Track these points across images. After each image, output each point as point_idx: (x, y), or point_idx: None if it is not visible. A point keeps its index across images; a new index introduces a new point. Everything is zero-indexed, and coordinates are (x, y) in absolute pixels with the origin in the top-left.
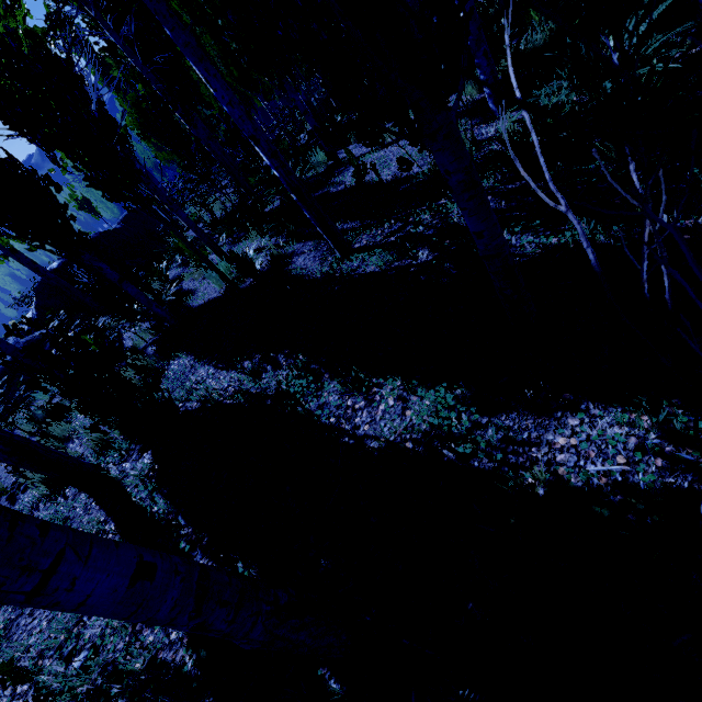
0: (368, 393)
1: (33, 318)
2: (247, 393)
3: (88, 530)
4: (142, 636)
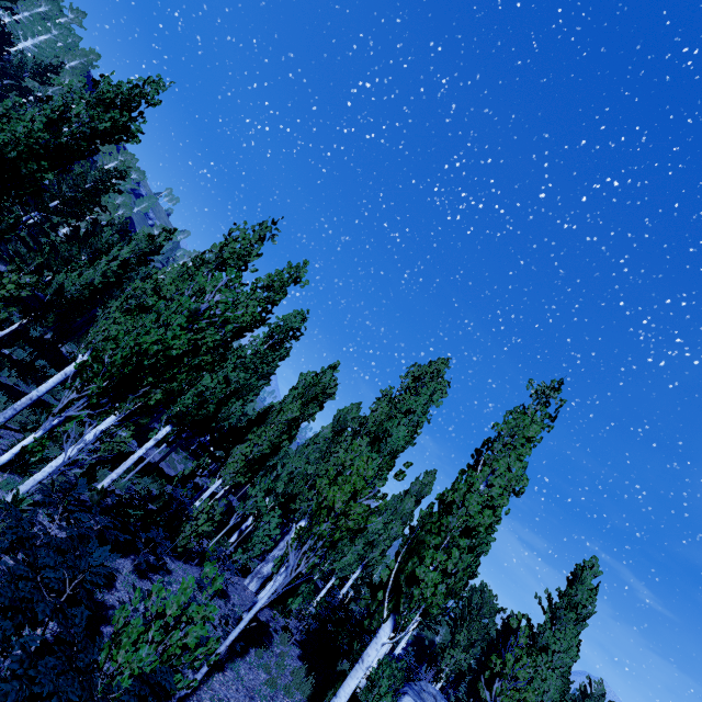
0: None
1: None
2: None
3: None
4: None
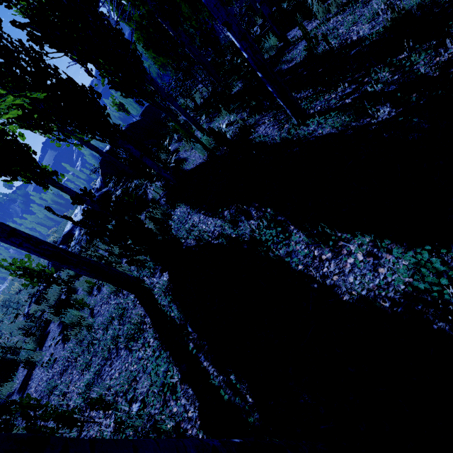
0: (333, 245)
1: (101, 181)
2: (228, 236)
3: (135, 320)
4: (170, 407)
